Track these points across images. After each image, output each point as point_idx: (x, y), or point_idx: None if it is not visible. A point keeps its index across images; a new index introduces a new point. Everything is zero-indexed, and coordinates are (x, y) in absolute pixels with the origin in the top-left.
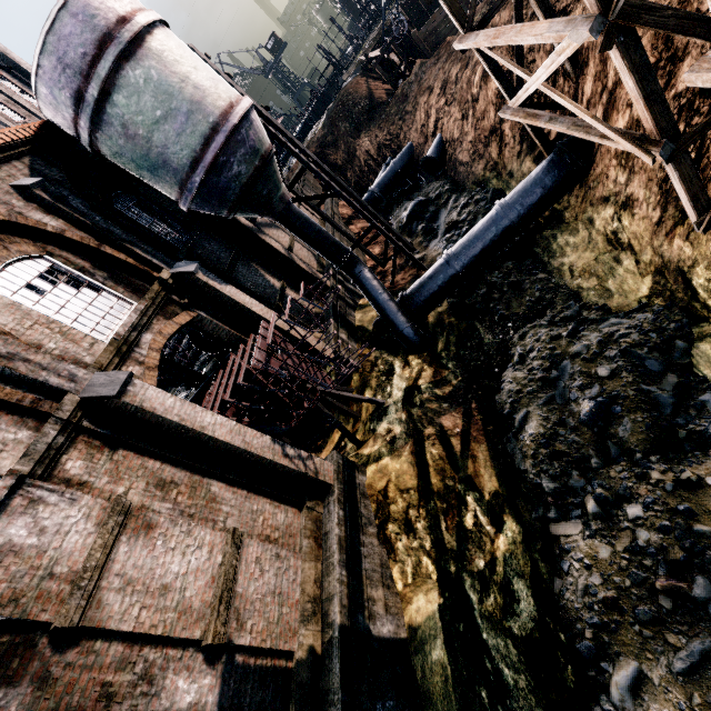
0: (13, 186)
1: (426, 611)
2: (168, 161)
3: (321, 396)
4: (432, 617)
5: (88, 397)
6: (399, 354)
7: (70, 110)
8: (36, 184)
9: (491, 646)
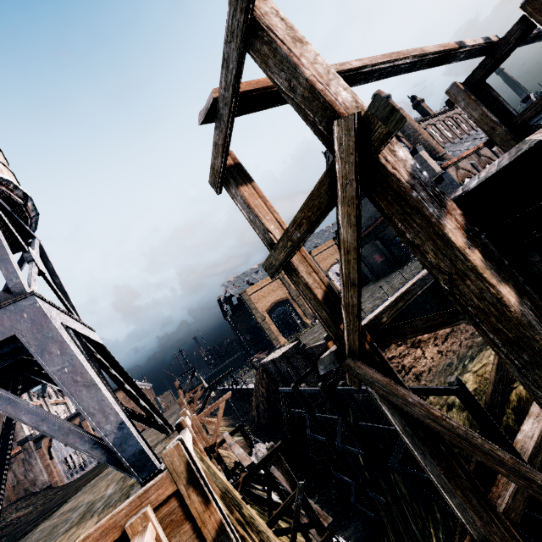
0: None
1: None
2: None
3: None
4: None
5: None
6: None
7: None
8: None
9: None
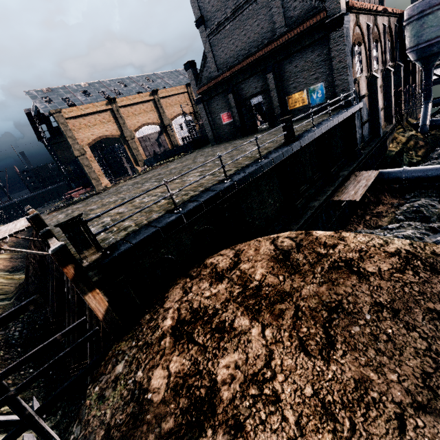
0: (395, 24)
1: (394, 150)
2: (422, 37)
3: (395, 117)
4: (394, 151)
5: (388, 68)
6: (416, 131)
7: (416, 13)
8: (397, 26)
9: (404, 157)
